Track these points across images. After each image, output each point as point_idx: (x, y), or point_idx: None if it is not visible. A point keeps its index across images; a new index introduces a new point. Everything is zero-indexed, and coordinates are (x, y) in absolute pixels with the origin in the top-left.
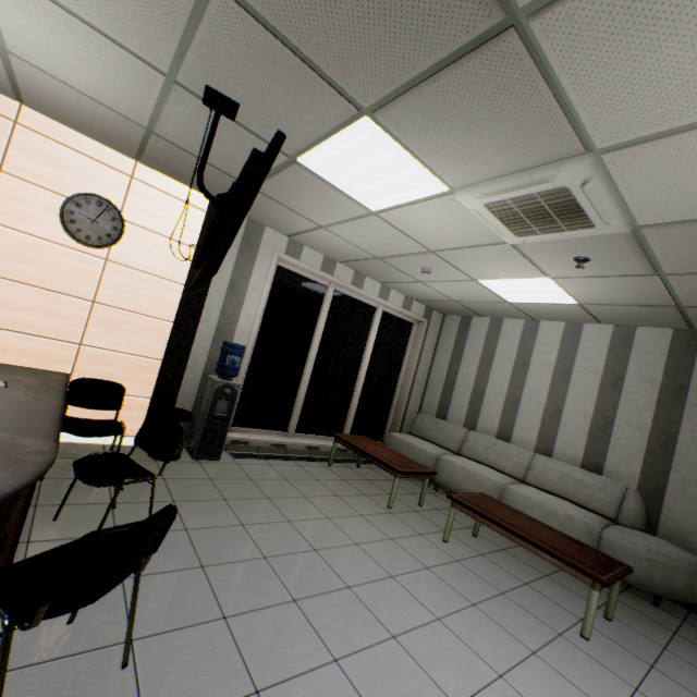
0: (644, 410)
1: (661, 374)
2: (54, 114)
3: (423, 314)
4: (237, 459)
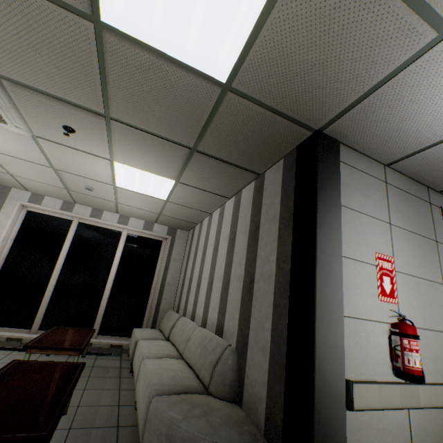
0: (242, 258)
1: (249, 220)
2: None
3: (166, 232)
4: None
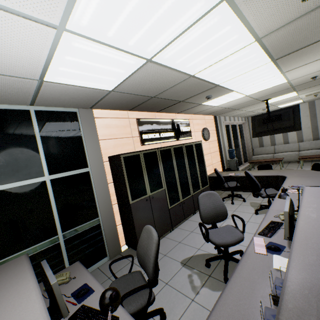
0: None
1: None
2: (199, 113)
3: (244, 120)
4: None
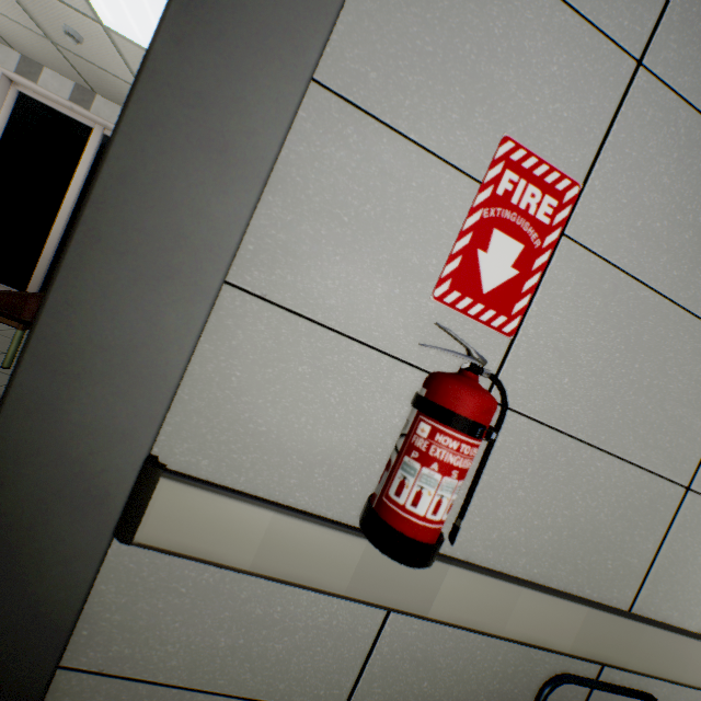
0: None
1: None
2: None
3: None
4: None
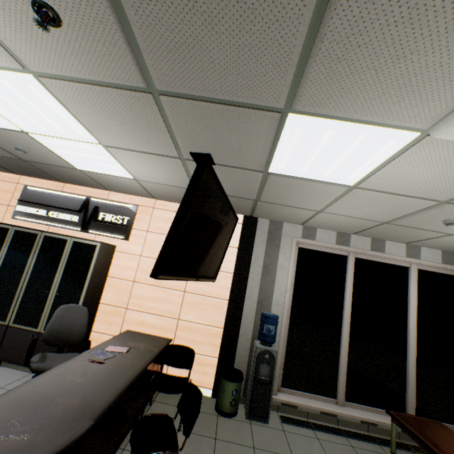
0: None
1: None
2: (165, 198)
3: None
4: (285, 423)
